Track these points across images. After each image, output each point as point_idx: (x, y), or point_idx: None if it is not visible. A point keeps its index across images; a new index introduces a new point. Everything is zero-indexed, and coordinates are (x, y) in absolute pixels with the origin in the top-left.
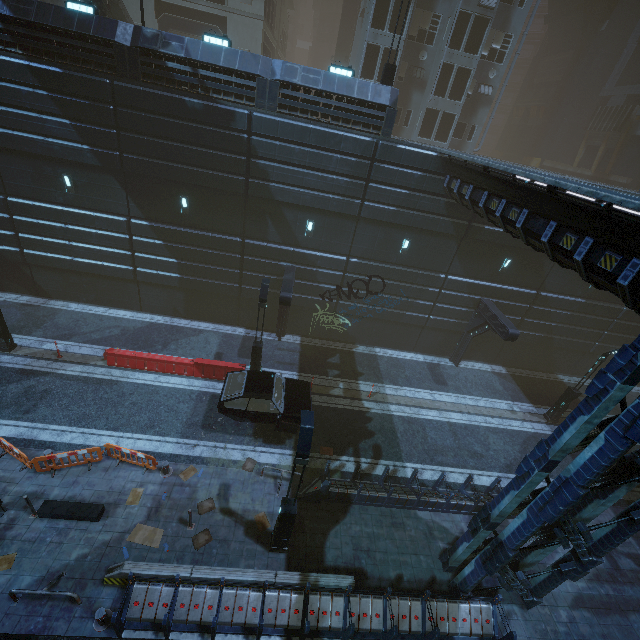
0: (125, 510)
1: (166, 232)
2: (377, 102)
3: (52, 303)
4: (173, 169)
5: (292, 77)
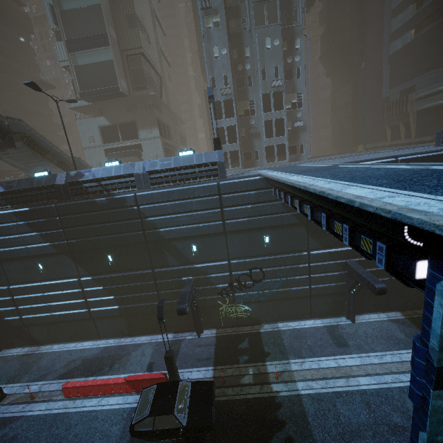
0: None
1: (103, 280)
2: (210, 162)
3: (42, 348)
4: (98, 240)
5: (154, 167)
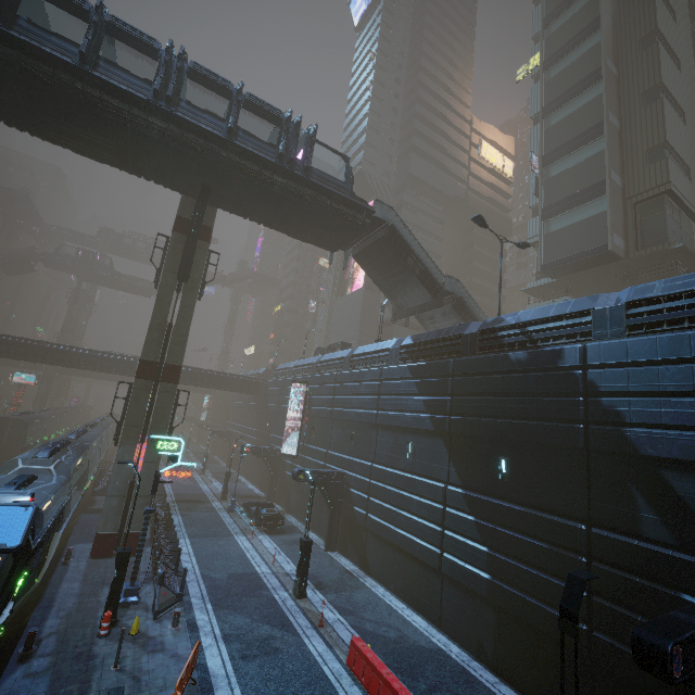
0: None
1: (479, 503)
2: None
3: (366, 579)
4: (493, 424)
5: (644, 294)
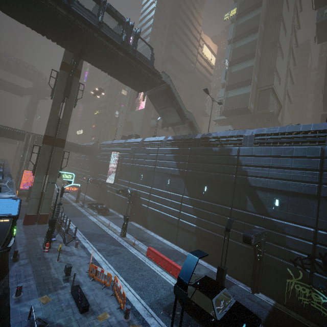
0: (93, 319)
1: (195, 202)
2: (318, 129)
3: (147, 230)
4: (203, 174)
5: (261, 132)
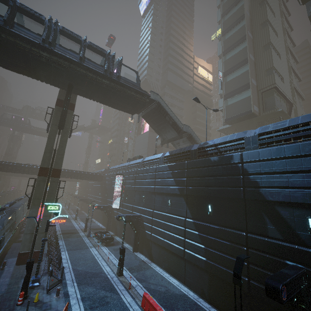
0: None
1: (200, 226)
2: None
3: (152, 264)
4: (204, 190)
5: (265, 130)
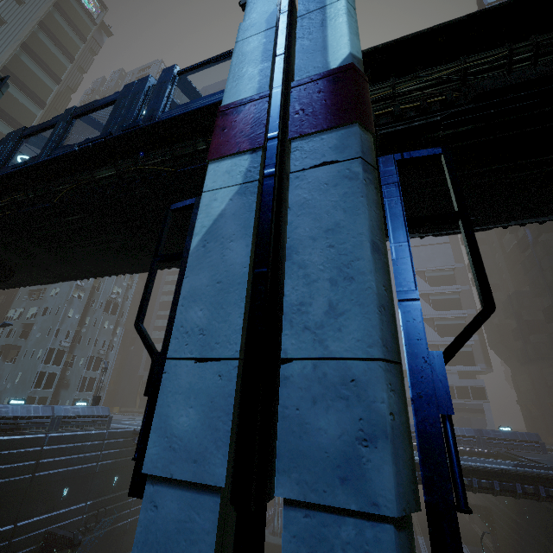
0: None
1: None
2: (105, 414)
3: None
4: None
5: (68, 412)
